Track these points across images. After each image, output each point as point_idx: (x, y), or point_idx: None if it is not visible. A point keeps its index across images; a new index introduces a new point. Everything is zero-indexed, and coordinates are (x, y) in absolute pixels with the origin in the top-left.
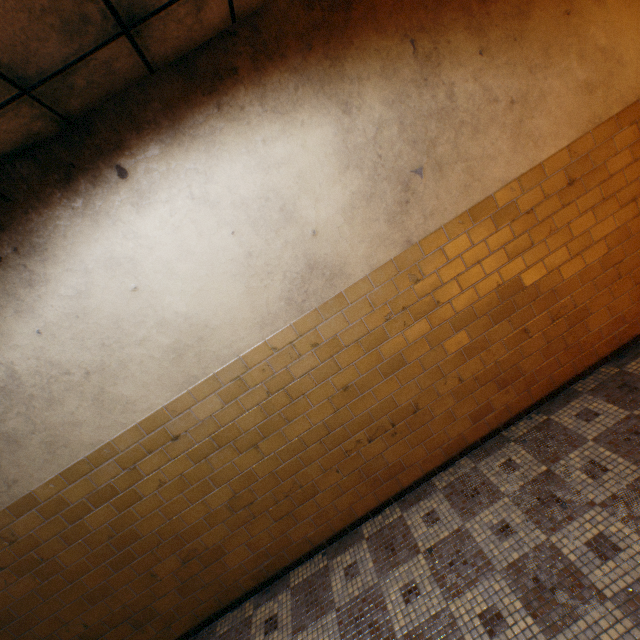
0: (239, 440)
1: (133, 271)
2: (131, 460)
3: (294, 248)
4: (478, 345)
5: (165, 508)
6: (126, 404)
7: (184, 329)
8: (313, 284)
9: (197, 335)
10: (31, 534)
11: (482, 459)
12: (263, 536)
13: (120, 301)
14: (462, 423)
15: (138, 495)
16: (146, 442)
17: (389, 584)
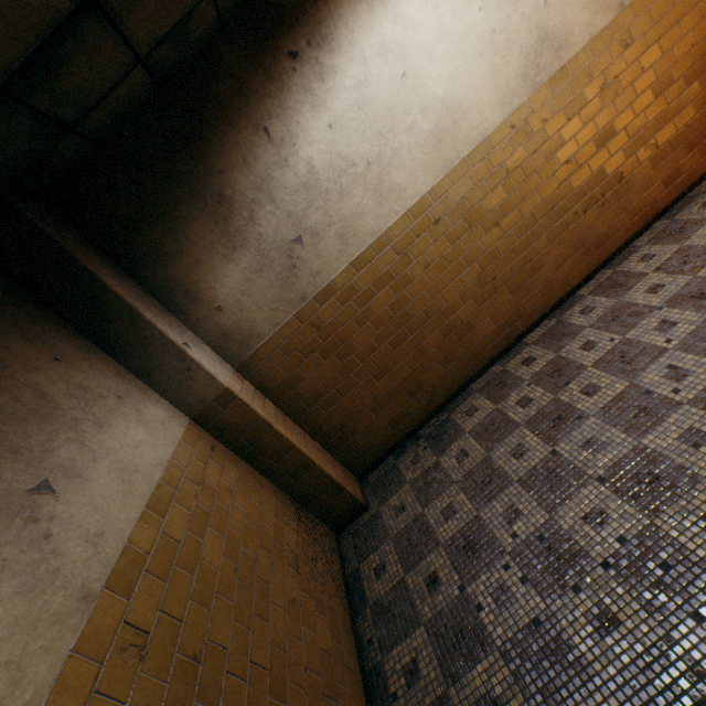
0: (484, 220)
1: (401, 57)
2: (403, 246)
3: (529, 21)
4: (672, 110)
5: (429, 289)
6: (398, 192)
7: (442, 114)
8: (543, 58)
9: (452, 119)
10: (332, 321)
11: (676, 215)
12: (502, 309)
13: (391, 89)
14: (656, 190)
15: (409, 279)
16: (414, 228)
17: (630, 296)
